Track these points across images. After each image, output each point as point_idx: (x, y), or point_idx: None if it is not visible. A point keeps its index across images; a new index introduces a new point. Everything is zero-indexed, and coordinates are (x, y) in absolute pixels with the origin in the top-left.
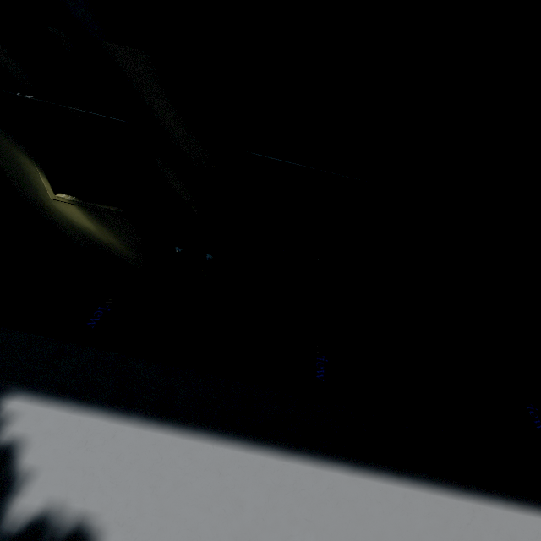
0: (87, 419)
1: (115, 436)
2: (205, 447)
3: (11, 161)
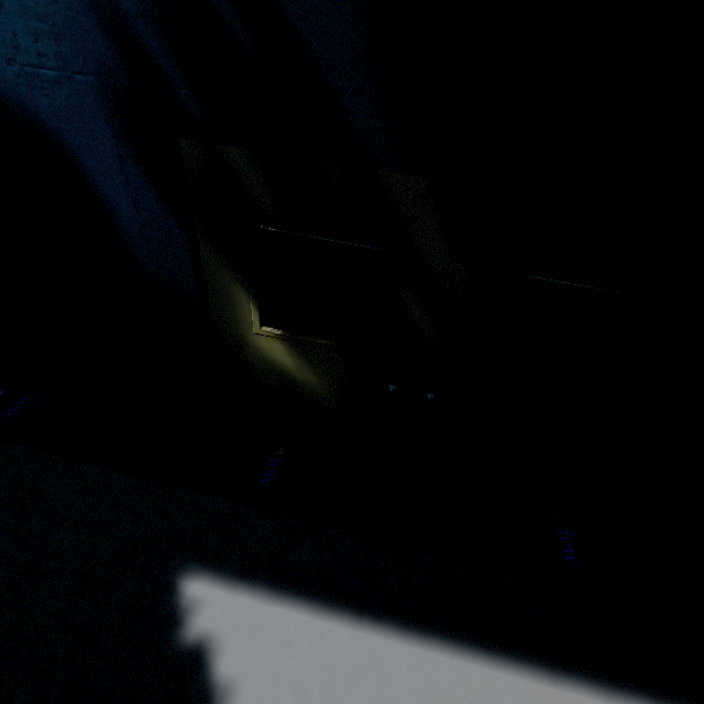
0: (284, 612)
1: (323, 638)
2: (441, 660)
3: (222, 294)
